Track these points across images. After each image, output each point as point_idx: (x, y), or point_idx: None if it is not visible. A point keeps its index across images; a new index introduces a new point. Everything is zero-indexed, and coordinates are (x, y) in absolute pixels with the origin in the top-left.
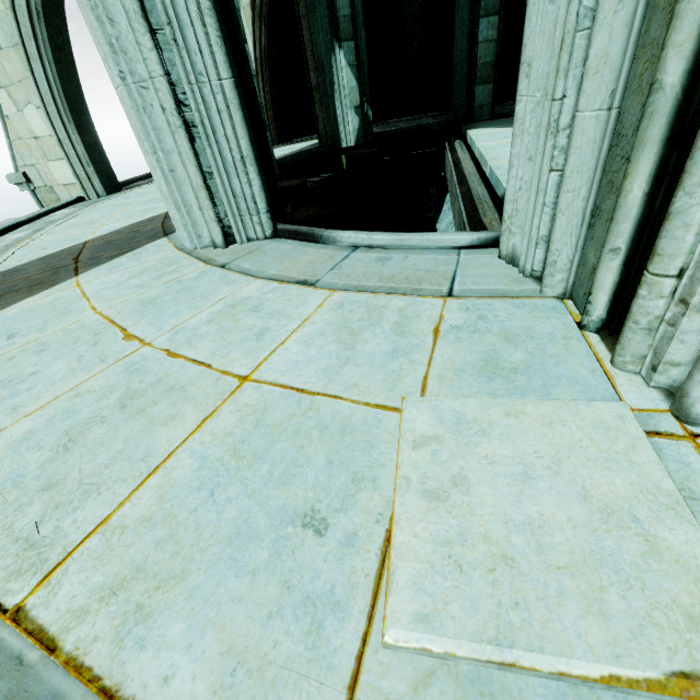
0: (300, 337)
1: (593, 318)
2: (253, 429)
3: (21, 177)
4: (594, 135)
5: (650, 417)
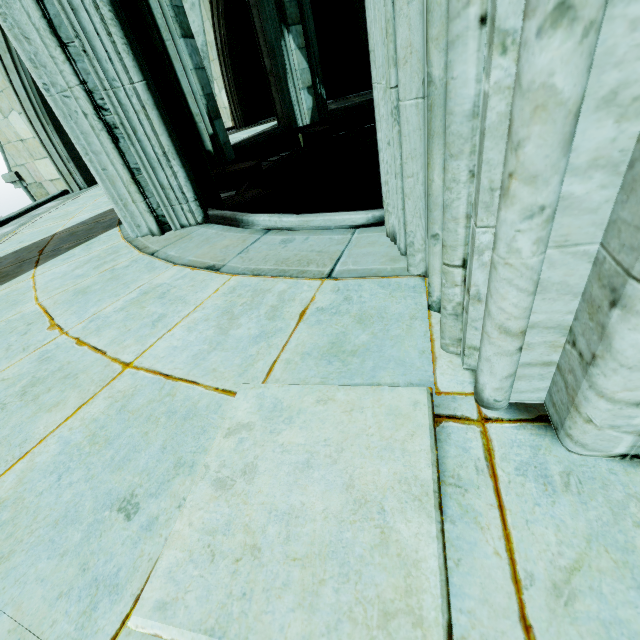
0: (187, 323)
1: (434, 299)
2: (115, 415)
3: (14, 176)
4: (418, 122)
5: (454, 400)
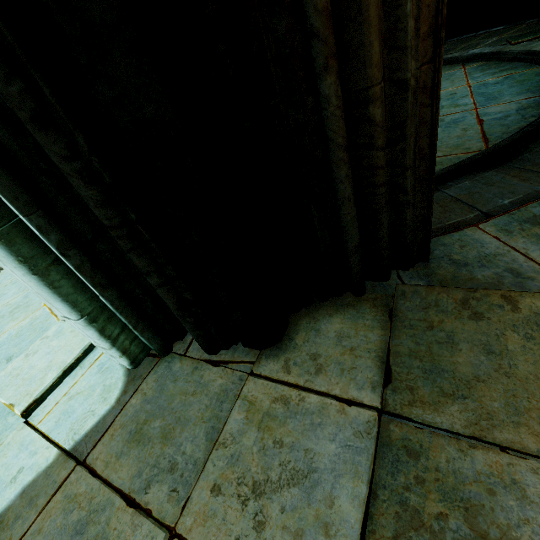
0: None
1: None
2: (28, 326)
3: None
4: None
5: None
